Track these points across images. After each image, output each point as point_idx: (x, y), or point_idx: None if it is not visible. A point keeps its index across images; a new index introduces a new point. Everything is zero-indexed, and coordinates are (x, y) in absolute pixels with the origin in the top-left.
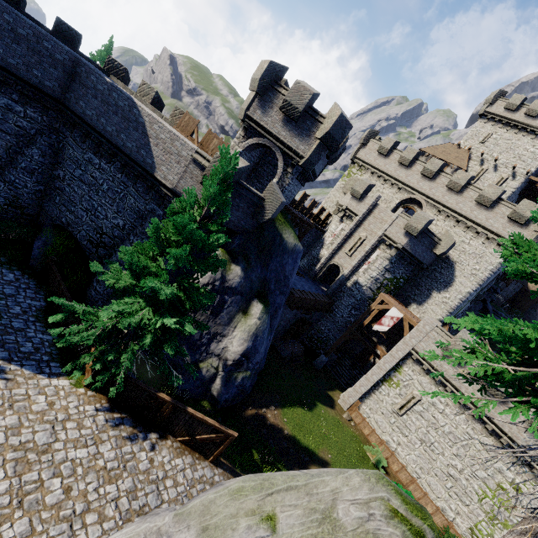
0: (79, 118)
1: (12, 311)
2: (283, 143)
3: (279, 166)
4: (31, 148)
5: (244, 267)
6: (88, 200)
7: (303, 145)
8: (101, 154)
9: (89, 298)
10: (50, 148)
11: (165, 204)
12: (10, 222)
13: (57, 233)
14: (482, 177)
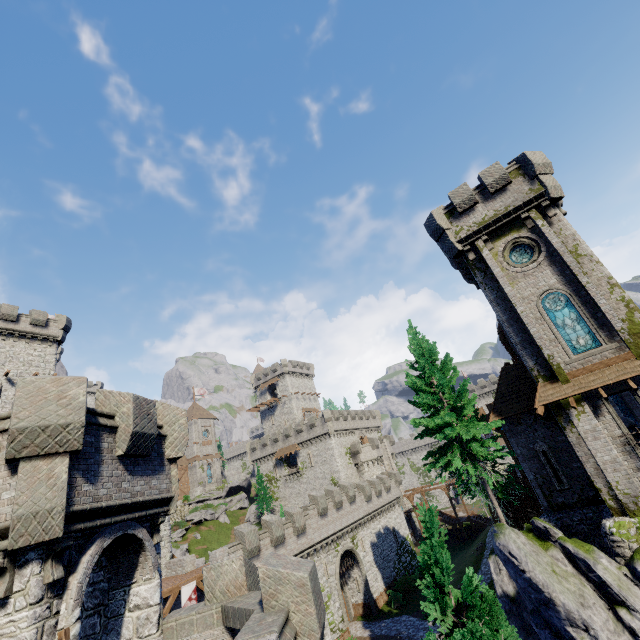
0: None
1: None
2: (144, 503)
3: (150, 549)
4: None
5: None
6: None
7: (163, 481)
8: None
9: None
10: None
11: None
12: None
13: None
14: (4, 397)
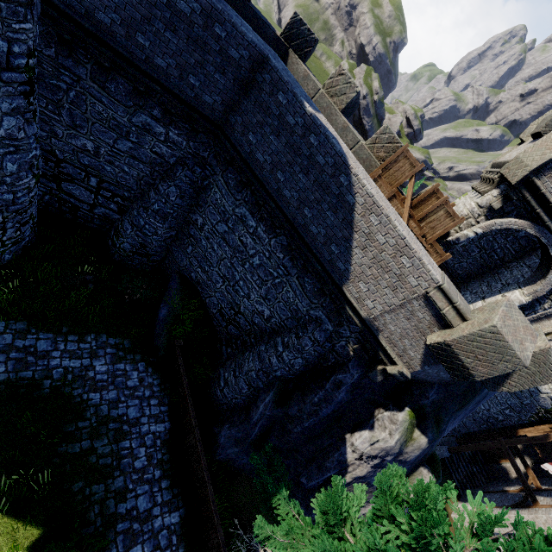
0: (241, 158)
1: (136, 464)
2: None
3: (546, 281)
4: (167, 183)
5: (432, 438)
6: (228, 267)
7: None
8: (261, 215)
9: (213, 394)
10: (192, 186)
11: (340, 321)
12: (135, 281)
13: (185, 296)
14: None
